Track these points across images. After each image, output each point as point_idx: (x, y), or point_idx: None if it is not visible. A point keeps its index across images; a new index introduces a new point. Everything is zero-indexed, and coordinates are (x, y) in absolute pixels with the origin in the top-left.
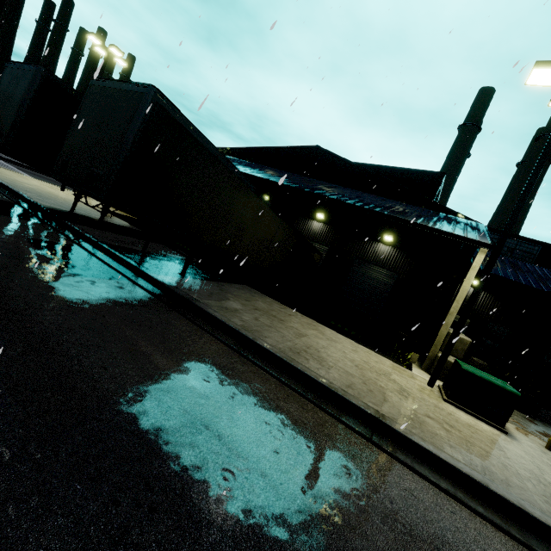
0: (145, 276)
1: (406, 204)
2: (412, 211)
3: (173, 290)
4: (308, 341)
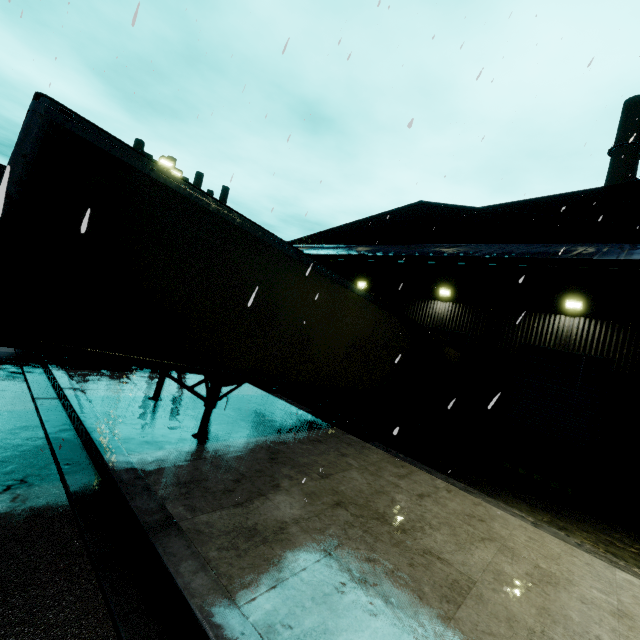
0: (100, 464)
1: (592, 243)
2: (616, 248)
3: (127, 501)
4: (481, 623)
